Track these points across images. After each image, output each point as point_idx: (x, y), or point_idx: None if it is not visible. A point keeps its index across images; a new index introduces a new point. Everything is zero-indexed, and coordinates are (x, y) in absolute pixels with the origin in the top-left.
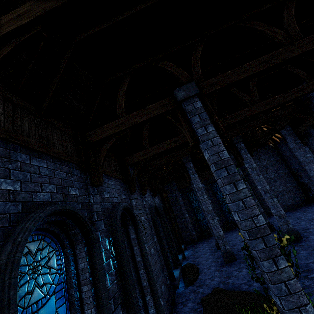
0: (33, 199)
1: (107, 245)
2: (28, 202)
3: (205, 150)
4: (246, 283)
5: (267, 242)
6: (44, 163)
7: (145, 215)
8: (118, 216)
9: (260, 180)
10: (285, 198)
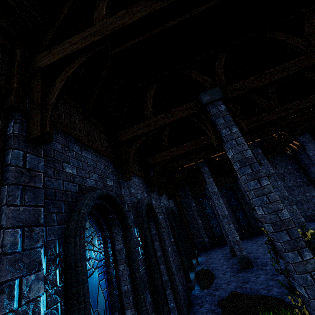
0: (84, 183)
1: (136, 234)
2: (81, 185)
3: (230, 149)
4: (265, 288)
5: (291, 234)
6: (90, 155)
7: (163, 215)
8: (144, 209)
9: (278, 186)
10: (304, 208)
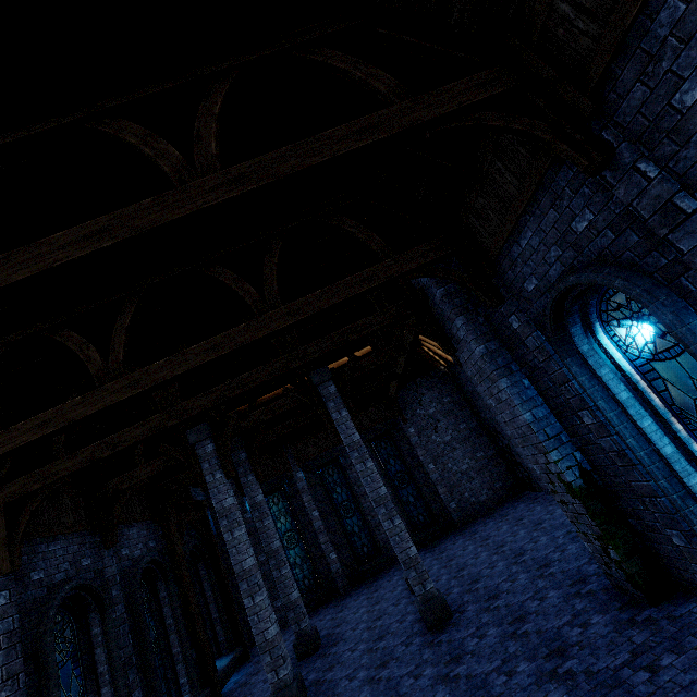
0: None
1: None
2: None
3: None
4: None
5: None
6: None
7: None
8: None
9: (367, 475)
10: (475, 487)
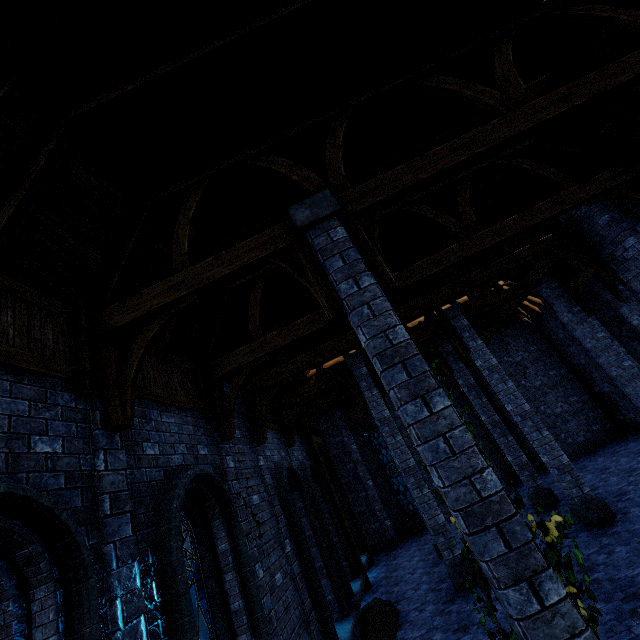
0: None
1: (136, 577)
2: None
3: (358, 327)
4: None
5: (509, 536)
6: None
7: (264, 491)
8: (177, 498)
9: (510, 393)
10: (571, 429)
